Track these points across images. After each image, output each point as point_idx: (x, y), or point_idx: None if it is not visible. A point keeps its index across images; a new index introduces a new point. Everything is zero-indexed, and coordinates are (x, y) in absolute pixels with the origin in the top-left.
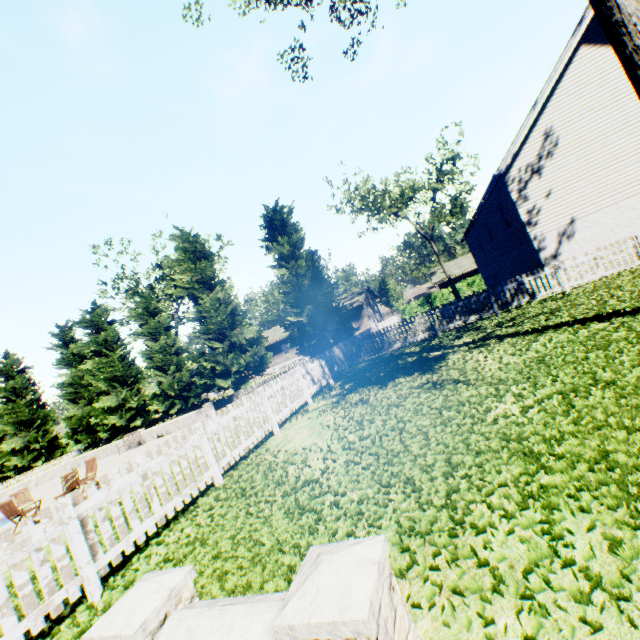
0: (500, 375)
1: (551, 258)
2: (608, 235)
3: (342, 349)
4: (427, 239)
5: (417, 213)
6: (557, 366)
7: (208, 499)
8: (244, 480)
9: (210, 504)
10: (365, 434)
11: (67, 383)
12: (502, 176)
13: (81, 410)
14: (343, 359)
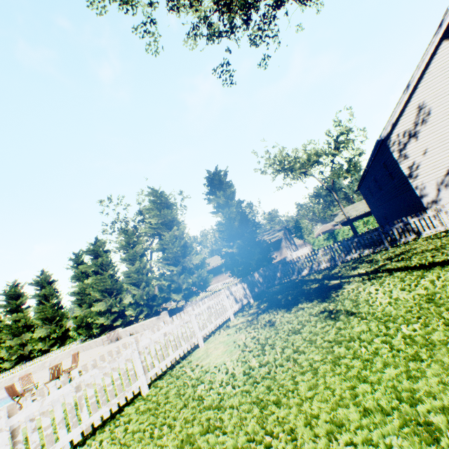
0: (390, 311)
1: (432, 202)
2: None
3: (262, 274)
4: (329, 190)
5: (321, 172)
6: (448, 307)
7: (131, 409)
8: (162, 393)
9: (130, 416)
10: (265, 360)
11: (76, 292)
12: (384, 141)
13: (84, 311)
14: (262, 282)
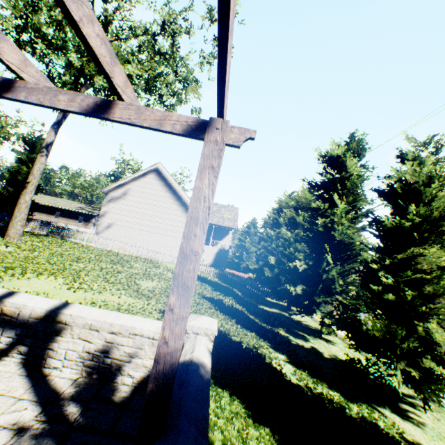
0: None
1: (99, 232)
2: (119, 236)
3: None
4: None
5: None
6: None
7: None
8: None
9: None
10: None
11: None
12: (106, 193)
13: None
14: None
